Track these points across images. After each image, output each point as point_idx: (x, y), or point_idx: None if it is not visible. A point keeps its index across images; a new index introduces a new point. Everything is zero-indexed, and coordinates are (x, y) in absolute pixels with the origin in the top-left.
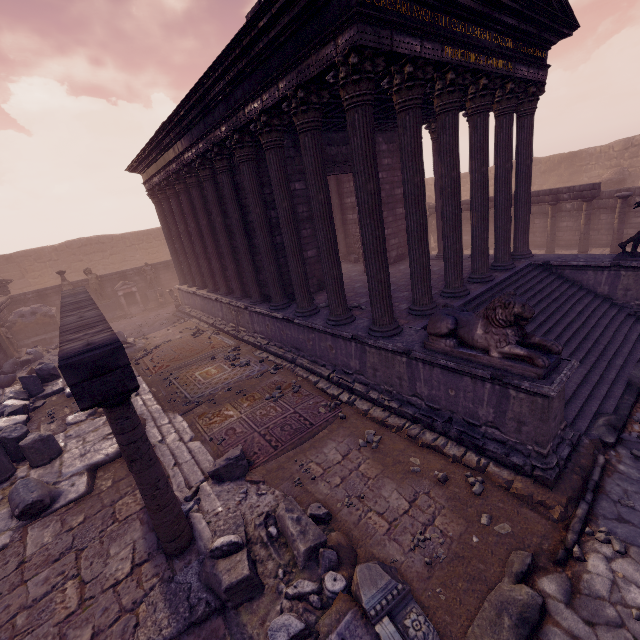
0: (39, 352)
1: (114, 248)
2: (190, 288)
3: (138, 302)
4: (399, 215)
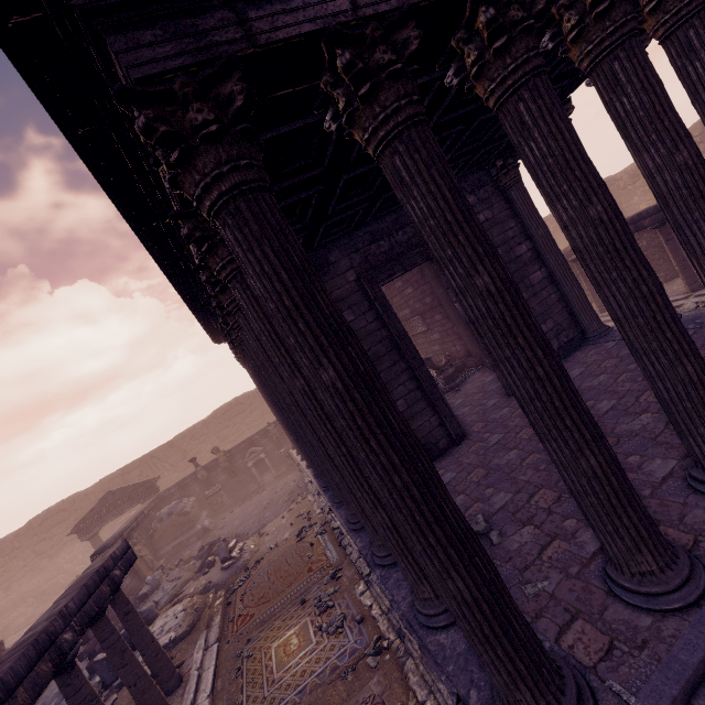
0: (156, 579)
1: (252, 405)
2: (298, 456)
3: (269, 468)
4: (538, 283)
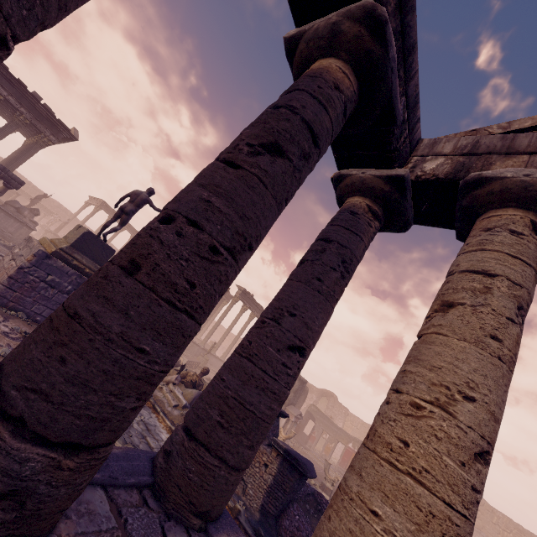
0: None
1: None
2: None
3: None
4: None
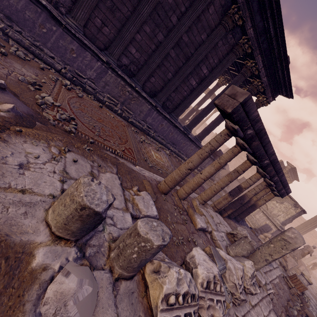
0: None
1: None
2: None
3: None
4: None
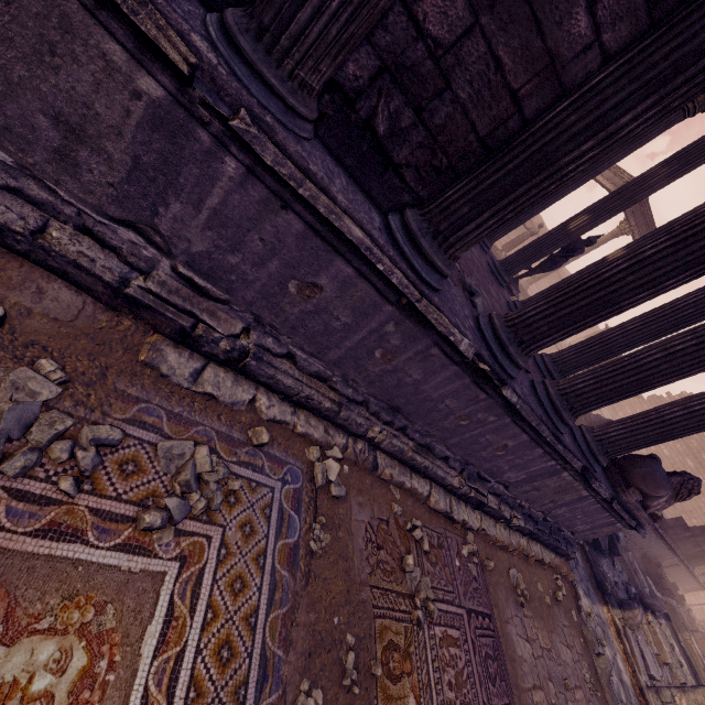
0: None
1: None
2: None
3: None
4: None
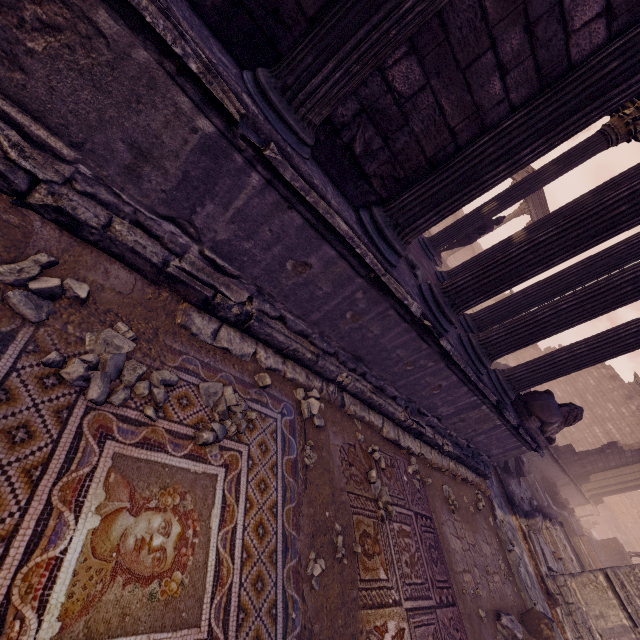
0: None
1: None
2: None
3: None
4: None
